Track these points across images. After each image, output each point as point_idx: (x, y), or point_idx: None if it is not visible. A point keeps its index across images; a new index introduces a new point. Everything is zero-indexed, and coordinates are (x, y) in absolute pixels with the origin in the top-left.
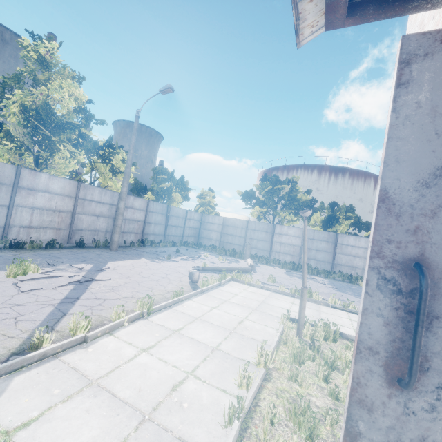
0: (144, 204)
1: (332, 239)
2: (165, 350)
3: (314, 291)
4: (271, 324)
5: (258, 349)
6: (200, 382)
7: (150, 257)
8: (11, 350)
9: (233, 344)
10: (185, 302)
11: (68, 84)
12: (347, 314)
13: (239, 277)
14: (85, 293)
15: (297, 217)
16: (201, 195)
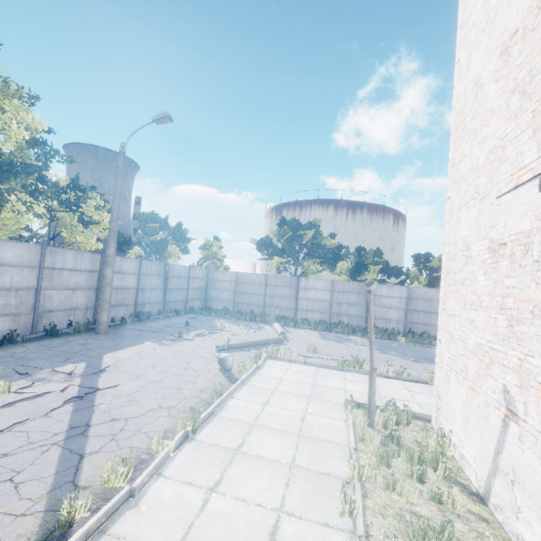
0: (135, 266)
1: (364, 291)
2: (236, 483)
3: (359, 357)
4: (335, 415)
5: (351, 462)
6: (297, 521)
7: (155, 337)
8: (31, 538)
9: (308, 453)
10: (229, 403)
11: (14, 106)
12: (403, 384)
13: (276, 354)
14: (95, 413)
15: (322, 266)
16: (205, 245)
